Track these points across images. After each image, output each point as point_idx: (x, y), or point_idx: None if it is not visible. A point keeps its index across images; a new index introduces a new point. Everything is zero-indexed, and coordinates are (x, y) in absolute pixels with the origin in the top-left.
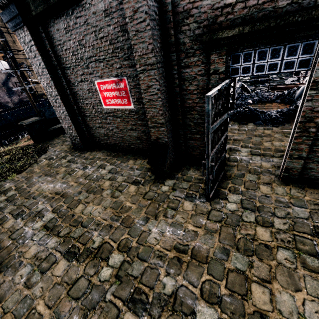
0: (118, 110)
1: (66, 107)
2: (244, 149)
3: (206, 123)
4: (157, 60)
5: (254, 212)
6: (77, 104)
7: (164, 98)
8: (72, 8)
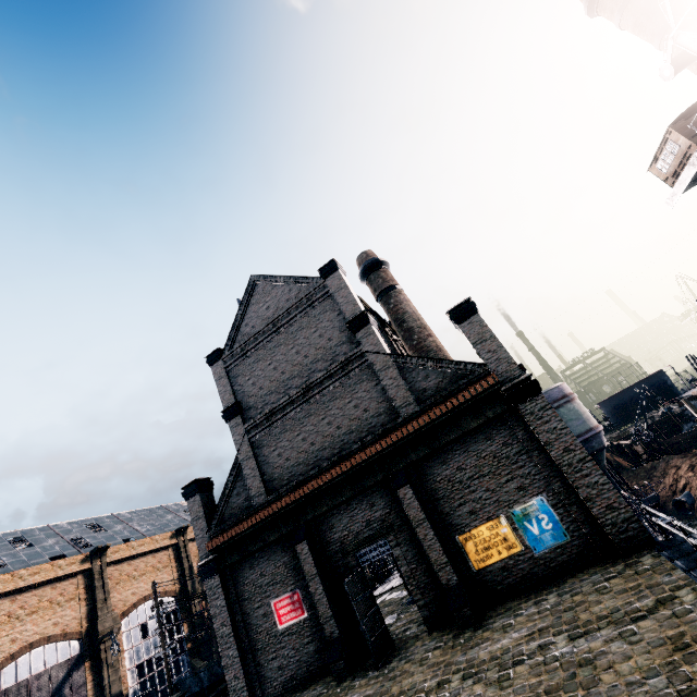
0: (294, 624)
1: (238, 645)
2: (415, 624)
3: (349, 597)
4: (318, 570)
5: (406, 659)
6: (249, 638)
7: (328, 594)
8: (259, 552)
